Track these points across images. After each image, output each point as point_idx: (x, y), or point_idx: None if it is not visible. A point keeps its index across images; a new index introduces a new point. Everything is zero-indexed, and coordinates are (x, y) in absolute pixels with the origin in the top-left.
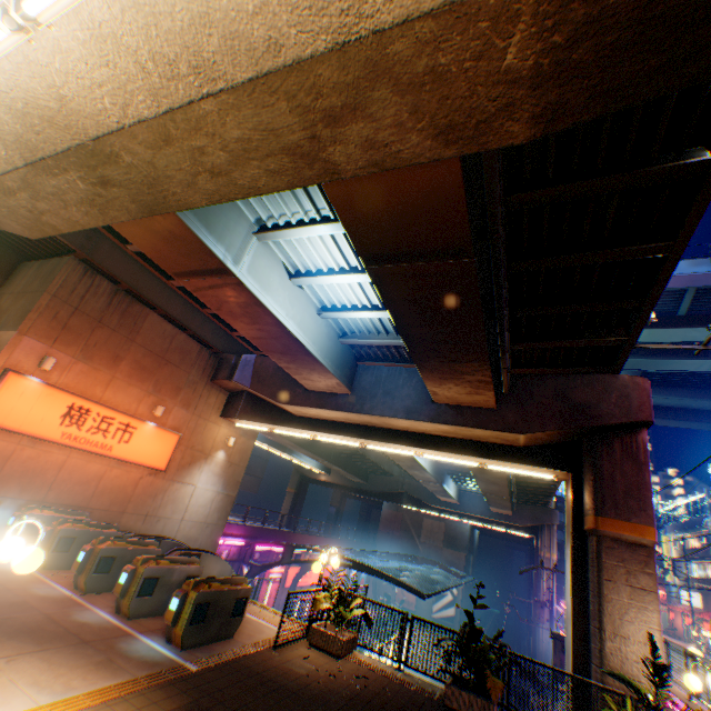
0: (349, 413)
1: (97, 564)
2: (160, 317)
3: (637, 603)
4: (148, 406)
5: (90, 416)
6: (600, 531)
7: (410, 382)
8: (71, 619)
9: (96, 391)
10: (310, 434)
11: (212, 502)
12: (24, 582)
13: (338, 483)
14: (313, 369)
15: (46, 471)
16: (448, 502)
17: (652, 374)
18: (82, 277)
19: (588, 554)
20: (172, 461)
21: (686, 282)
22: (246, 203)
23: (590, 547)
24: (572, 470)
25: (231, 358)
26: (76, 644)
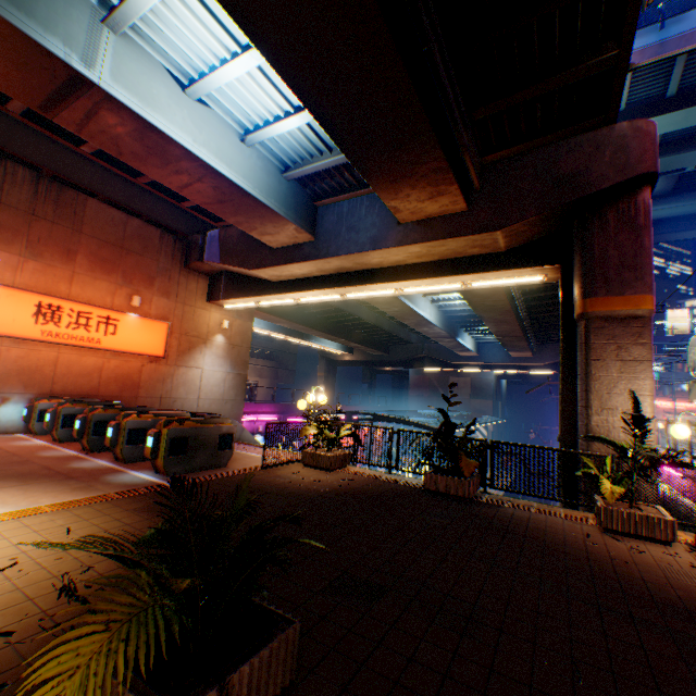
0: (317, 262)
1: (94, 429)
2: (101, 203)
3: (627, 376)
4: (124, 298)
5: (64, 313)
6: (589, 314)
7: (373, 210)
8: (67, 467)
9: (60, 289)
10: (293, 299)
11: (225, 382)
12: (35, 451)
13: (362, 361)
14: (262, 217)
15: (42, 368)
16: (468, 357)
17: (692, 177)
18: None
19: (576, 342)
20: (170, 349)
21: None
22: None
23: (578, 334)
24: (562, 262)
25: (197, 239)
26: (60, 480)
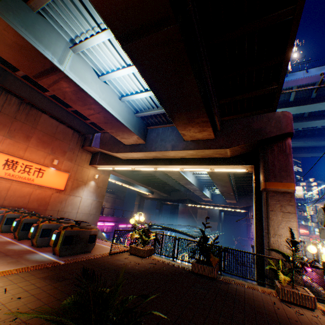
0: (145, 153)
1: (23, 227)
2: (48, 116)
3: (285, 219)
4: (50, 160)
5: (18, 165)
6: (267, 189)
7: (173, 133)
8: (5, 248)
9: (20, 153)
10: (131, 168)
11: (91, 205)
12: None
13: (157, 198)
14: (123, 131)
15: (0, 191)
16: (207, 200)
17: (300, 132)
18: (0, 95)
19: (262, 201)
20: (67, 186)
21: (315, 79)
22: (61, 29)
23: (263, 197)
24: (254, 164)
25: (90, 136)
26: (1, 256)
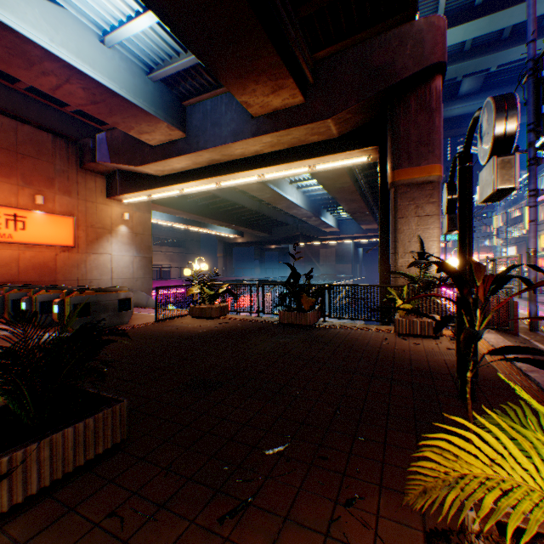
0: (191, 156)
1: (13, 306)
2: None
3: (422, 228)
4: (27, 198)
5: None
6: (396, 183)
7: (231, 107)
8: None
9: None
10: (178, 190)
11: (133, 264)
12: None
13: (251, 242)
14: (136, 116)
15: None
16: (331, 233)
17: (495, 76)
18: None
19: (389, 206)
20: (79, 240)
21: None
22: None
23: (390, 199)
24: (380, 144)
25: (88, 143)
26: None
